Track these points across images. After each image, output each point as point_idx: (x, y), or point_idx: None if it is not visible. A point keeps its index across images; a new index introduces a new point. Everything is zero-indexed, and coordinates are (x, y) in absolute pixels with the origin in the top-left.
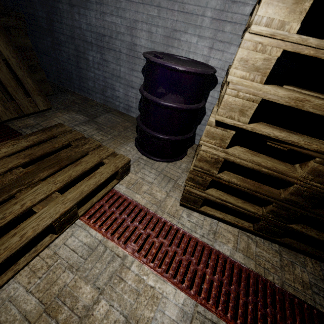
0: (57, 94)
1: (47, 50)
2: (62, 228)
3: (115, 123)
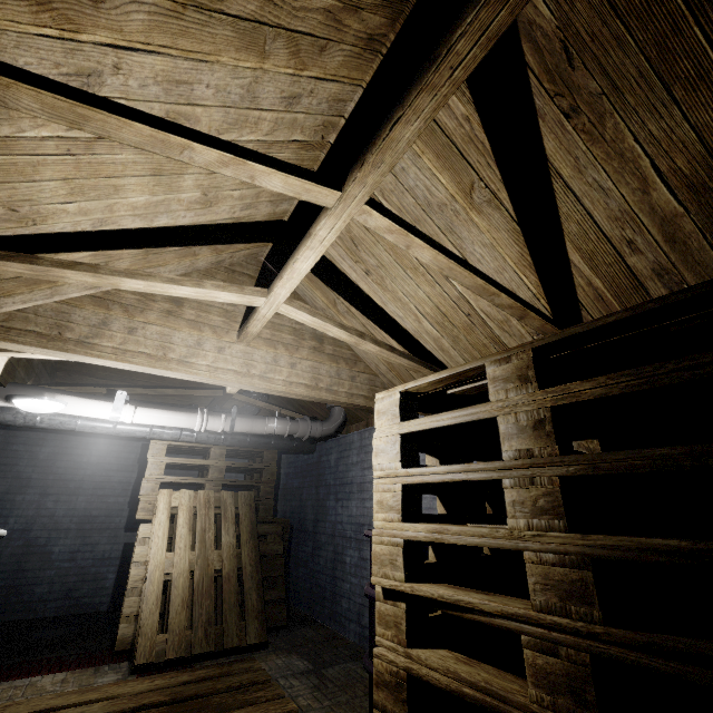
0: (294, 628)
1: (306, 559)
2: None
3: (356, 680)
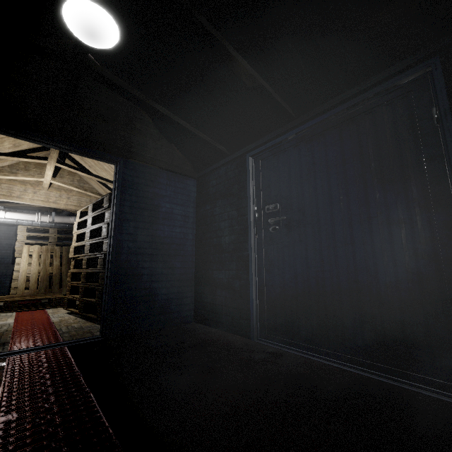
0: None
1: None
2: (6, 310)
3: None
